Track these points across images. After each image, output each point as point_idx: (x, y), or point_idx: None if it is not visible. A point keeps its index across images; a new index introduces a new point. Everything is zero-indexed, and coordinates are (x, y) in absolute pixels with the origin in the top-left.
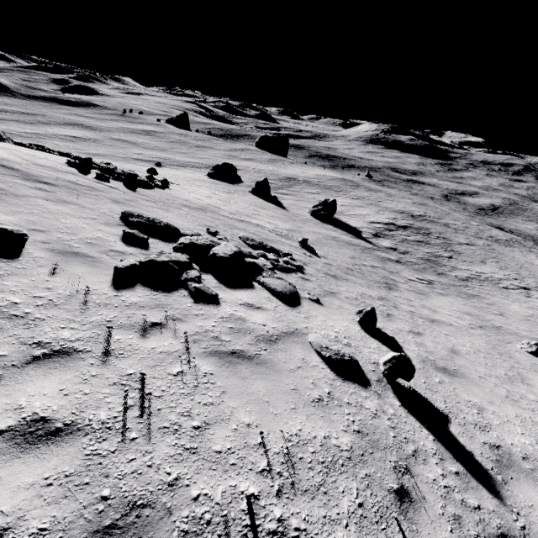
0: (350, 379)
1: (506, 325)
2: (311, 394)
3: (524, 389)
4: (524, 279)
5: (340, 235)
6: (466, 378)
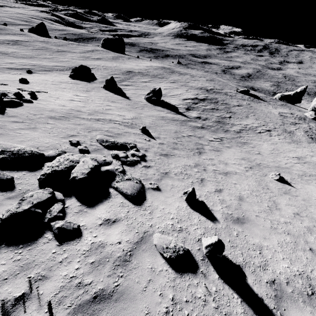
0: (185, 270)
1: (262, 161)
2: (160, 311)
3: (278, 215)
4: (268, 124)
5: (166, 114)
6: (249, 222)
